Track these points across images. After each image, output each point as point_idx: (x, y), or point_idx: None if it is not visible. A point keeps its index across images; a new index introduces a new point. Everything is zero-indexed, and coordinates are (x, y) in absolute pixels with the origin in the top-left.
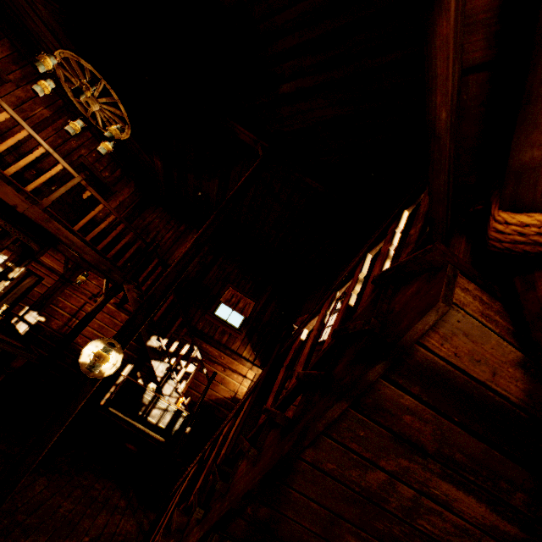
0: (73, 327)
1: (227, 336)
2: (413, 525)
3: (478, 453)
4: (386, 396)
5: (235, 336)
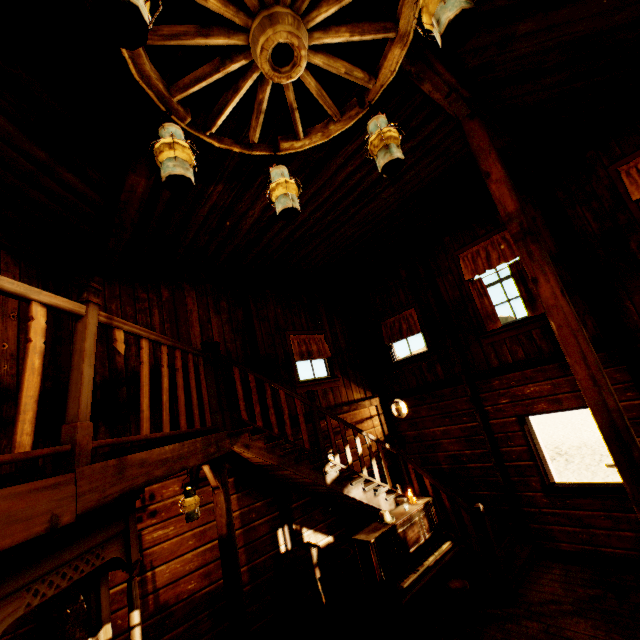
0: (159, 585)
1: (331, 394)
2: None
3: None
4: None
5: (336, 387)
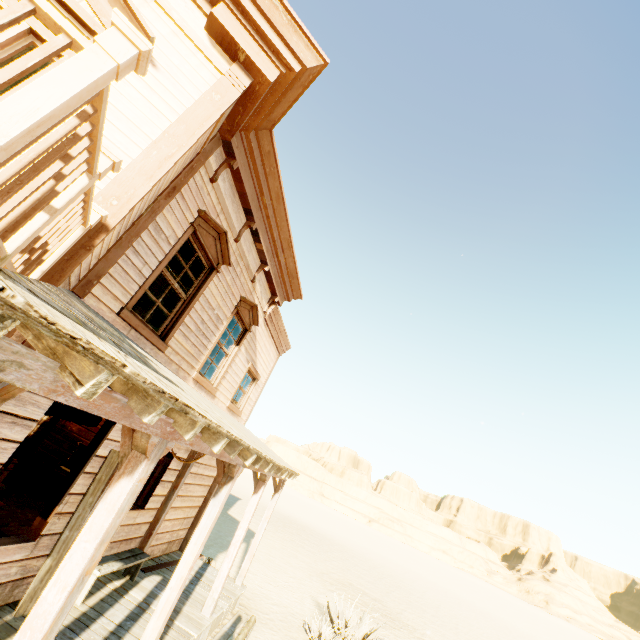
0: None
1: None
2: None
3: None
4: None
5: None
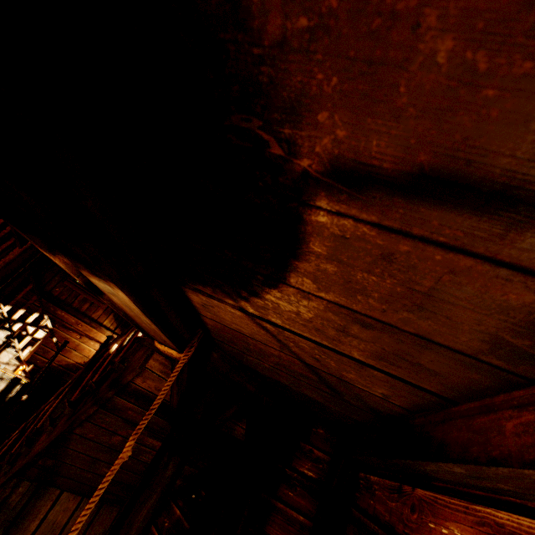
0: None
1: (88, 304)
2: (138, 459)
3: (164, 425)
4: (119, 403)
5: (97, 305)
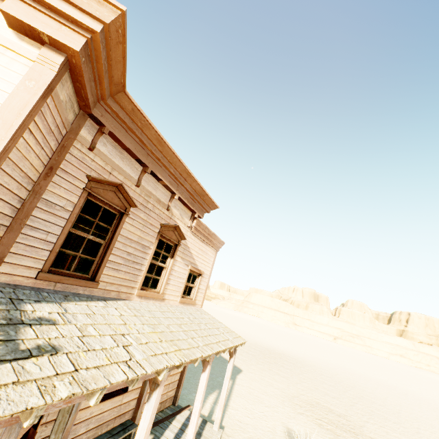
0: None
1: None
2: None
3: None
4: None
5: None
